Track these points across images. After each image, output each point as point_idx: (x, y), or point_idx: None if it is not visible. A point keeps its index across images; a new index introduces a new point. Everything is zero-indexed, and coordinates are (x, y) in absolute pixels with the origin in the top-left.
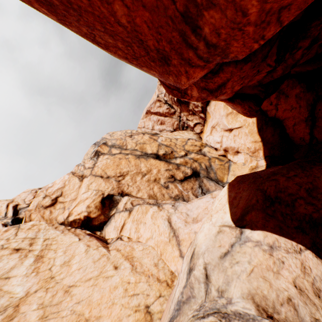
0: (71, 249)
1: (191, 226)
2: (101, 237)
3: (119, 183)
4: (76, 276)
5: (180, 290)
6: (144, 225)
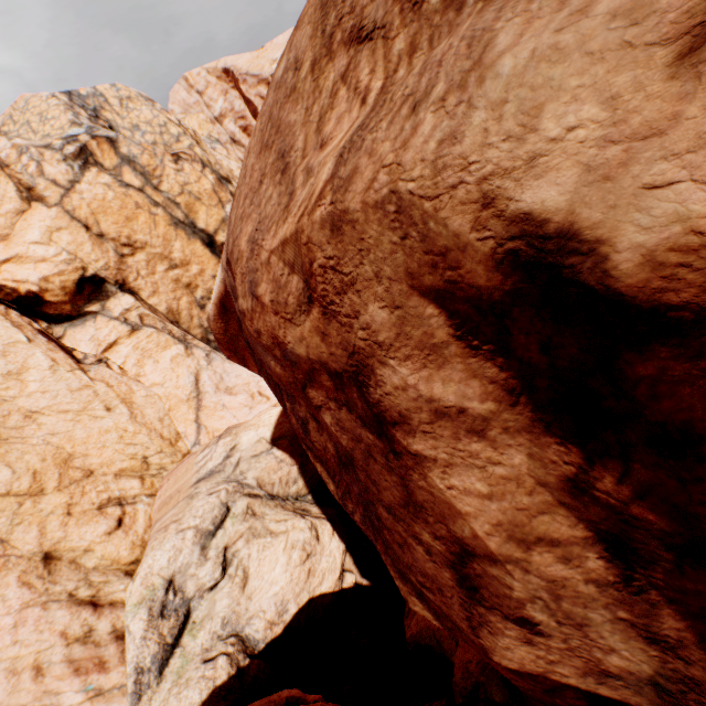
0: (17, 354)
1: (223, 396)
2: (61, 342)
3: (122, 262)
4: (40, 402)
5: (215, 465)
6: (155, 364)
